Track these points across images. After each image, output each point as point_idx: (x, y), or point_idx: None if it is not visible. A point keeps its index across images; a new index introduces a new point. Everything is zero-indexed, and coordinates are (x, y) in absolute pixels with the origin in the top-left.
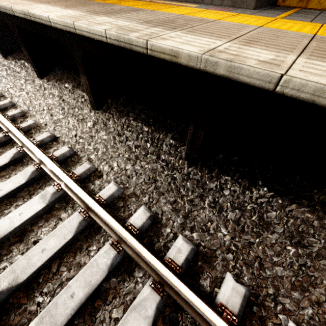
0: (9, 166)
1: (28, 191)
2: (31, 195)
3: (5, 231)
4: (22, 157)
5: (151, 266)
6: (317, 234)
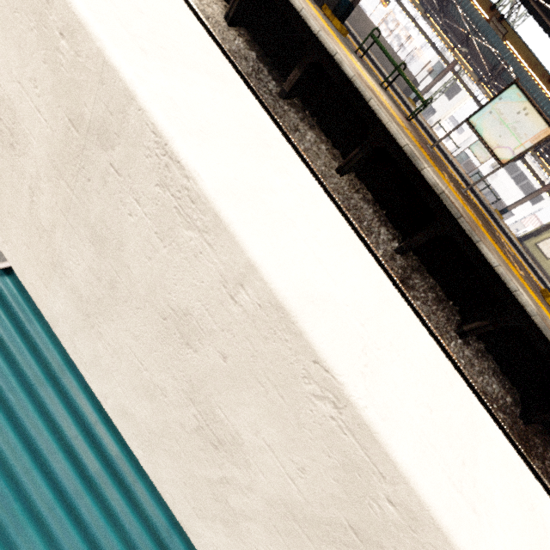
0: None
1: None
2: None
3: None
4: None
5: (194, 7)
6: (264, 76)
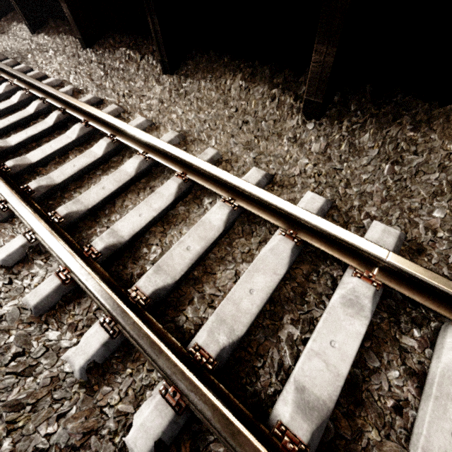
0: (221, 239)
1: (289, 287)
2: (303, 297)
3: (331, 386)
4: (236, 218)
5: None
6: None
